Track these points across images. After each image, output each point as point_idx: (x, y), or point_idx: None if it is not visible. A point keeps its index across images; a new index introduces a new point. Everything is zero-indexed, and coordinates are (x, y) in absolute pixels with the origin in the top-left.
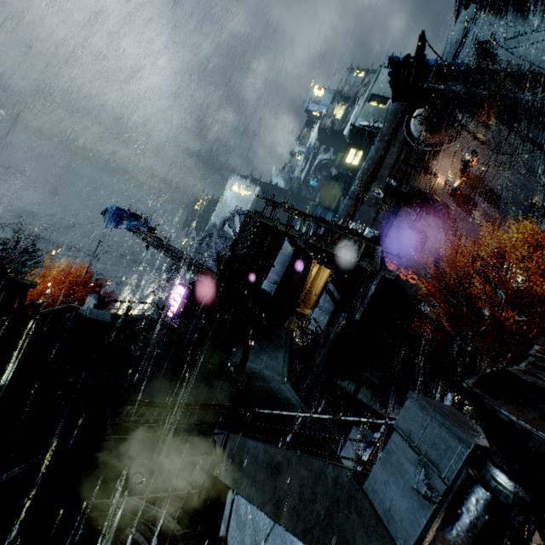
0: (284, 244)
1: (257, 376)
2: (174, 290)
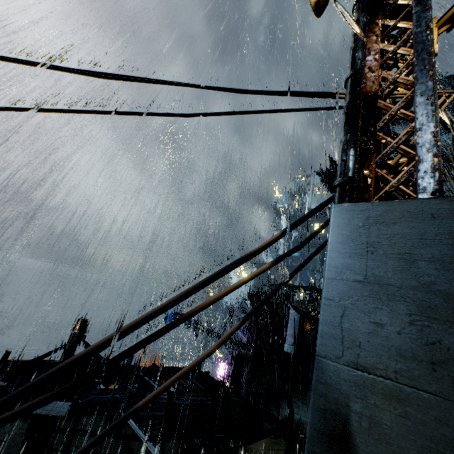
0: (290, 311)
1: (305, 425)
2: (219, 367)
